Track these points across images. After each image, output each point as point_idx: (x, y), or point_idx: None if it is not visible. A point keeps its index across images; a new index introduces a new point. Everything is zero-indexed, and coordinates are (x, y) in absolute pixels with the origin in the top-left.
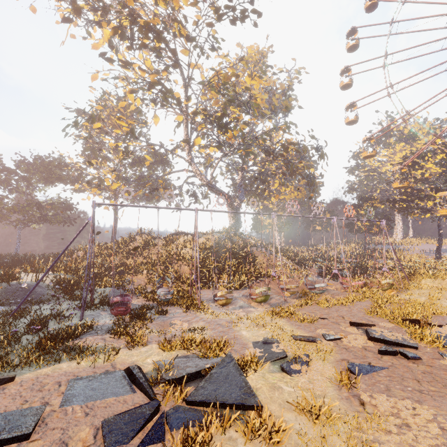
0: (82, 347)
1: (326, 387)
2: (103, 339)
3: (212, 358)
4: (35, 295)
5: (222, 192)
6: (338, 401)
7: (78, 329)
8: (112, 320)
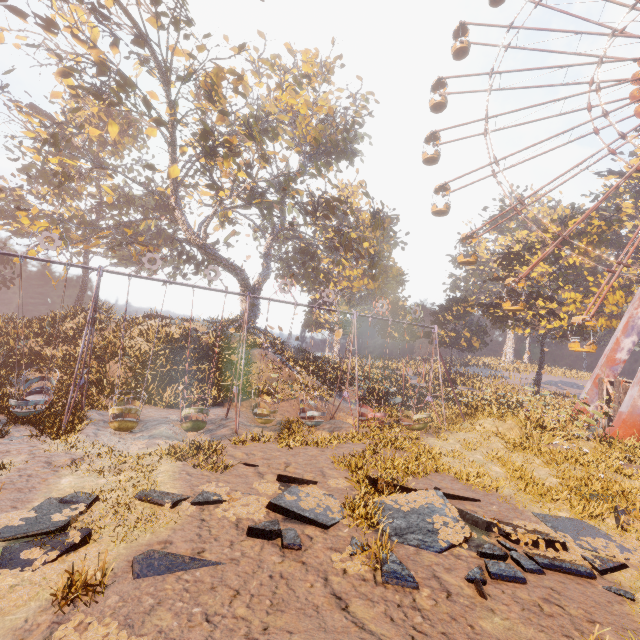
0: None
1: (27, 600)
2: None
3: None
4: None
5: (223, 260)
6: (1, 635)
7: None
8: None
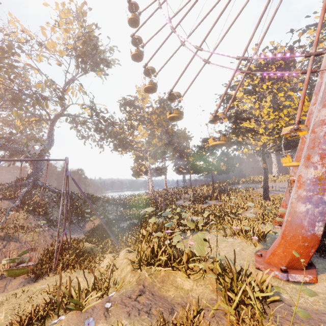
0: None
1: None
2: None
3: None
4: None
5: None
6: None
7: None
8: None
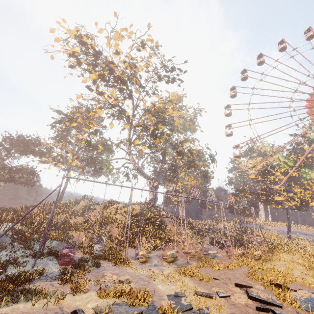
0: (35, 290)
1: None
2: (51, 285)
3: (138, 306)
4: None
5: (147, 176)
6: None
7: (33, 274)
8: (58, 269)
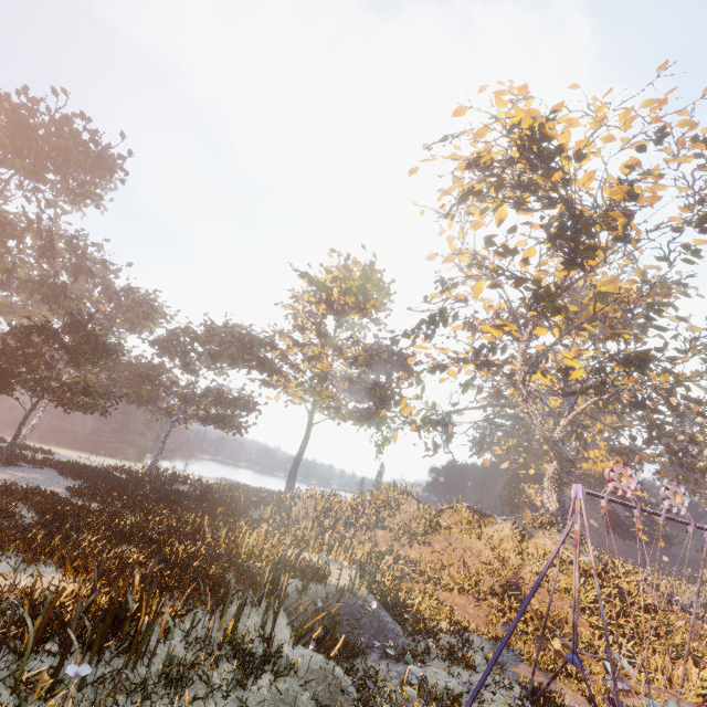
0: None
1: None
2: None
3: None
4: (388, 633)
5: (568, 456)
6: None
7: None
8: None
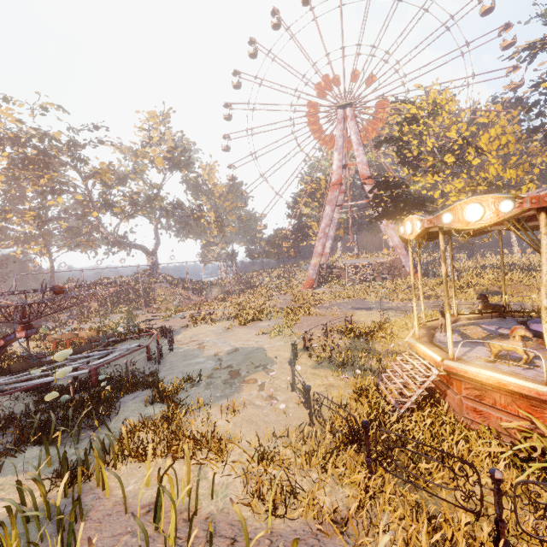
0: None
1: None
2: None
3: None
4: None
5: (130, 244)
6: None
7: None
8: None
